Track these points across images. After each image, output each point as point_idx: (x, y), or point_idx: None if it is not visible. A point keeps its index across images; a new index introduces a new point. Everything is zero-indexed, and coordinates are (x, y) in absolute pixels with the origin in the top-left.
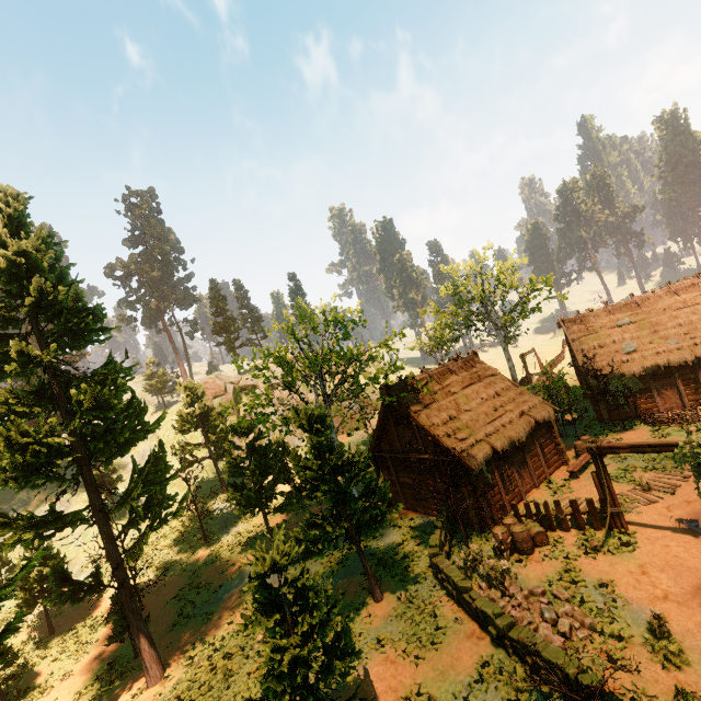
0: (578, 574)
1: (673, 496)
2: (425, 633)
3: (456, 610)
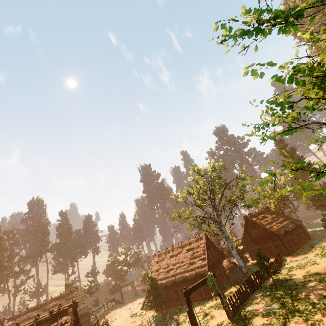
0: None
1: None
2: None
3: None
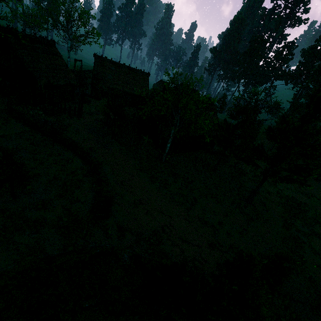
0: (63, 121)
1: (97, 115)
2: (1, 123)
3: (16, 120)
